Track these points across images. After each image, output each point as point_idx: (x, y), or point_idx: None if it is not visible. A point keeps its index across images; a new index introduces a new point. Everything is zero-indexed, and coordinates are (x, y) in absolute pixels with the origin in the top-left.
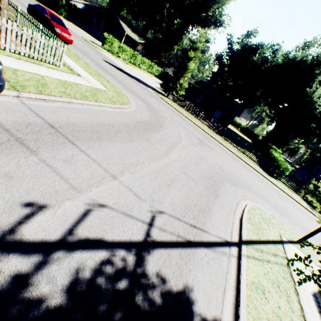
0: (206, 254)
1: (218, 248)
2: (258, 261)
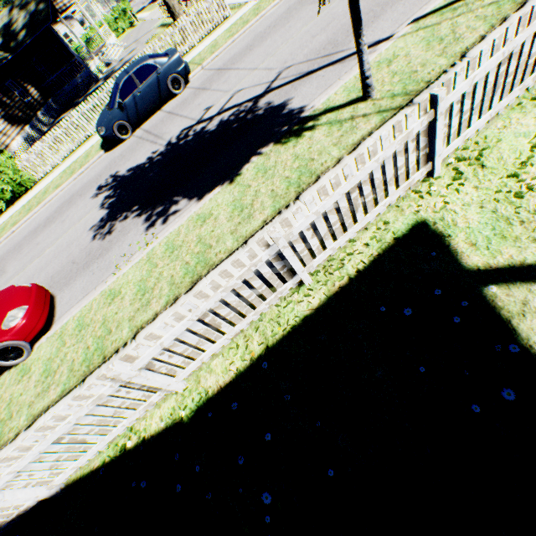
0: (327, 72)
1: (352, 57)
2: (422, 31)
